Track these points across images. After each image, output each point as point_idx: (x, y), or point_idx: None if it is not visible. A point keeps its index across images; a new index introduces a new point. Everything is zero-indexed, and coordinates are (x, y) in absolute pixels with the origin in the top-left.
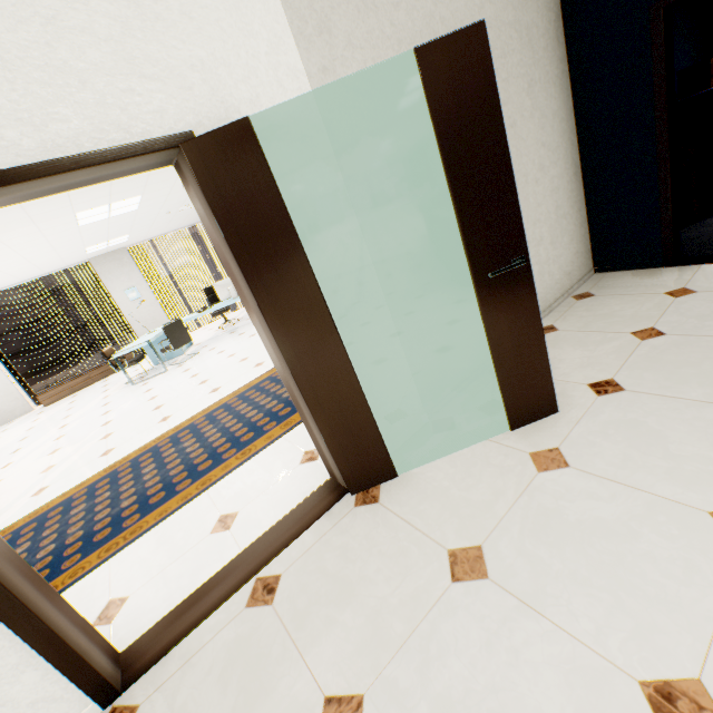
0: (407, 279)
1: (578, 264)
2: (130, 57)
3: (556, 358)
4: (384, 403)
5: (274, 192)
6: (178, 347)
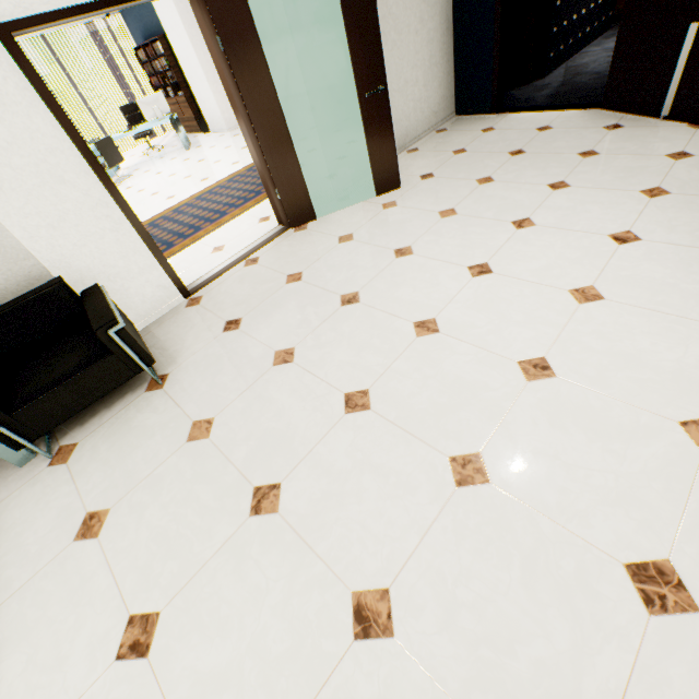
0: (324, 97)
1: (444, 107)
2: None
3: (411, 165)
4: (310, 180)
5: (252, 25)
6: (113, 166)
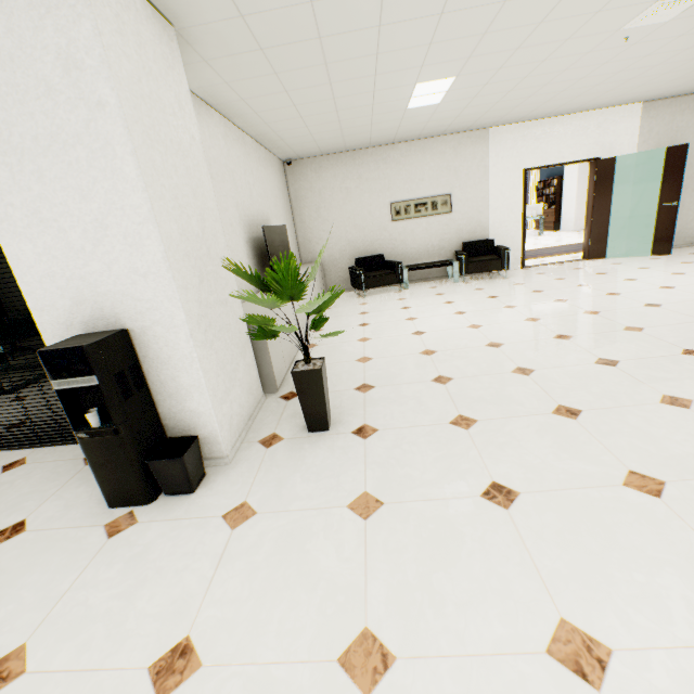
0: (640, 205)
1: None
2: (596, 142)
3: (690, 250)
4: (611, 241)
5: (612, 173)
6: None
